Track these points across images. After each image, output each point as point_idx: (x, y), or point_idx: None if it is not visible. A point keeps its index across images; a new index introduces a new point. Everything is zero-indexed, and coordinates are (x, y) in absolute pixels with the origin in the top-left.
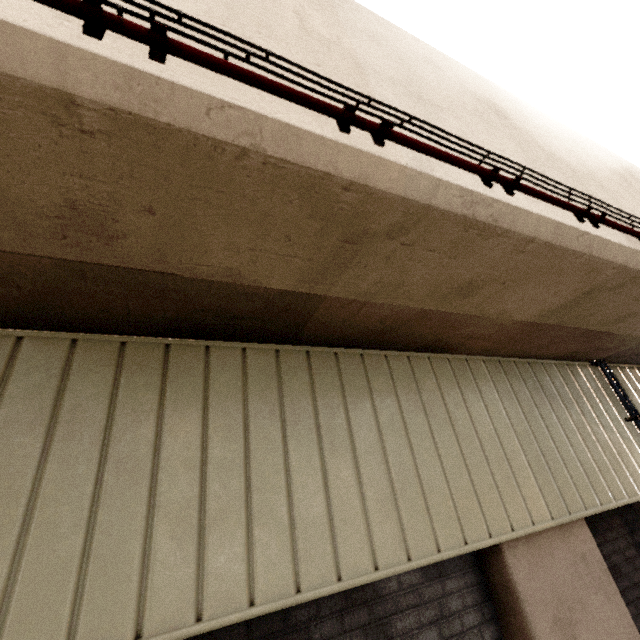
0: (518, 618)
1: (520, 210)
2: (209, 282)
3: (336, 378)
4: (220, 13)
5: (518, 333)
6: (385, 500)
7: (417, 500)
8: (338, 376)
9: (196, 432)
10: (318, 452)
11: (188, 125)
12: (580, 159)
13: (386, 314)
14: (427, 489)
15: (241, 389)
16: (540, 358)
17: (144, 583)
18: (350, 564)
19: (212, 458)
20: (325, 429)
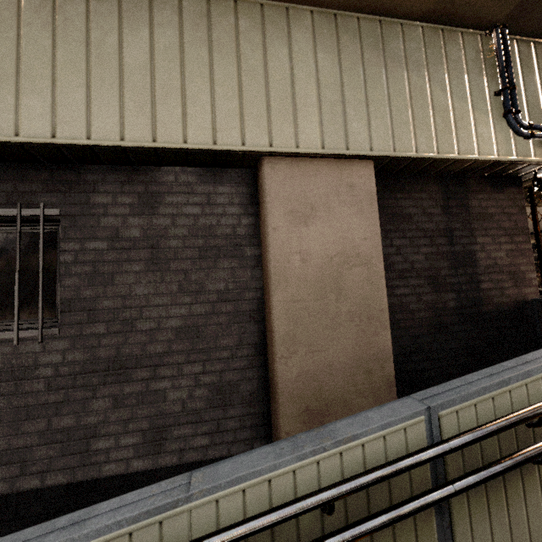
0: (261, 206)
1: None
2: None
3: (116, 7)
4: None
5: None
6: (143, 103)
7: (176, 109)
8: (119, 5)
9: None
10: (85, 60)
11: None
12: None
13: None
14: (190, 104)
15: (16, 4)
16: (400, 16)
17: None
18: (100, 133)
19: None
20: (95, 45)
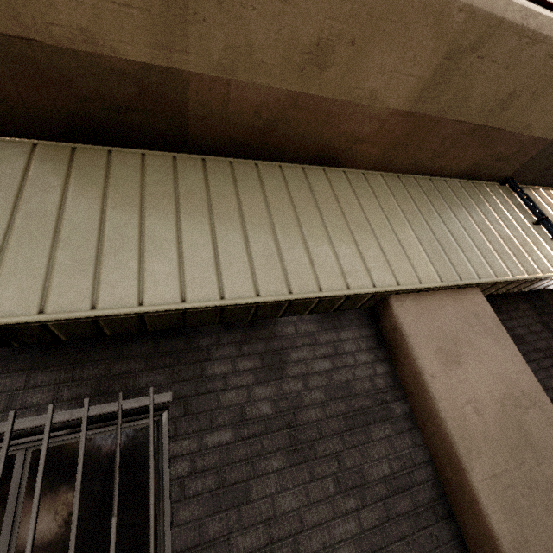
0: (404, 349)
1: None
2: (73, 53)
3: (230, 177)
4: None
5: (402, 131)
6: (271, 255)
7: (302, 258)
8: (232, 176)
9: (97, 201)
10: (208, 221)
11: None
12: None
13: (256, 101)
14: (313, 252)
15: (139, 178)
16: (442, 175)
17: (47, 284)
18: (233, 291)
19: (110, 218)
20: (216, 208)
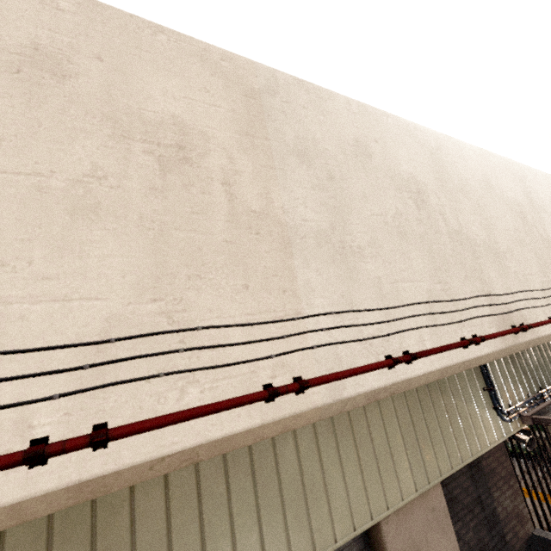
0: None
1: (414, 378)
2: None
3: None
4: (149, 273)
5: None
6: (301, 516)
7: (324, 508)
8: None
9: (161, 507)
10: (253, 493)
11: (135, 482)
12: (485, 215)
13: None
14: (331, 497)
15: None
16: None
17: None
18: None
19: (175, 524)
20: (258, 472)
